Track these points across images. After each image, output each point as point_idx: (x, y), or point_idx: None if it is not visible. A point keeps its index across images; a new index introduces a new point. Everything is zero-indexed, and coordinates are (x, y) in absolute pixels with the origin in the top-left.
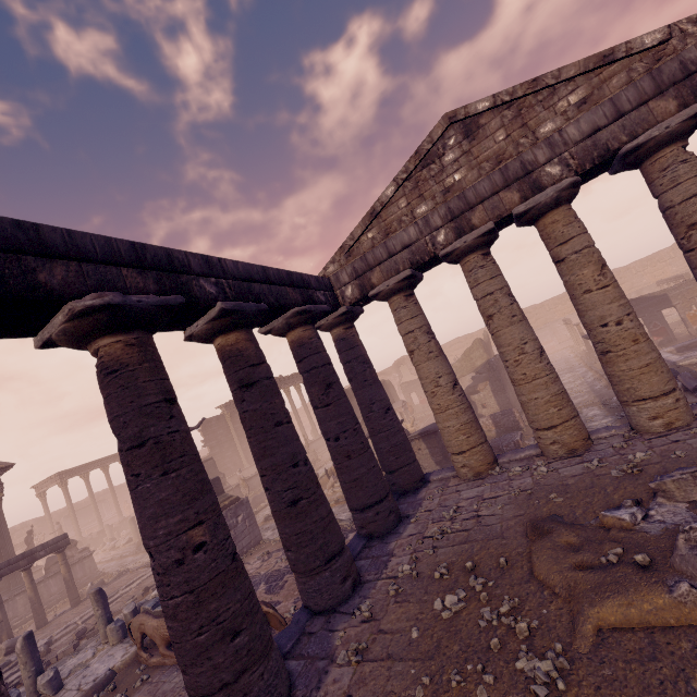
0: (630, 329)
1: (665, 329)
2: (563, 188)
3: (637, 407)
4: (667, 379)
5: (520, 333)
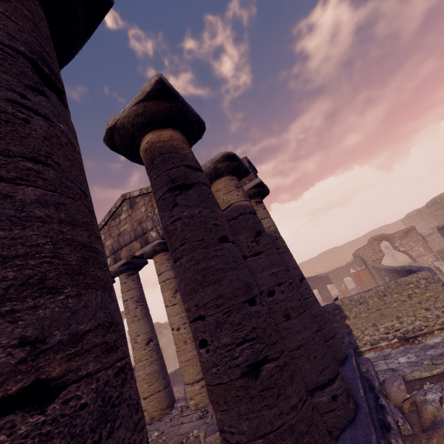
0: (183, 334)
1: (330, 297)
2: (155, 245)
3: (186, 389)
4: (198, 371)
5: (136, 328)
